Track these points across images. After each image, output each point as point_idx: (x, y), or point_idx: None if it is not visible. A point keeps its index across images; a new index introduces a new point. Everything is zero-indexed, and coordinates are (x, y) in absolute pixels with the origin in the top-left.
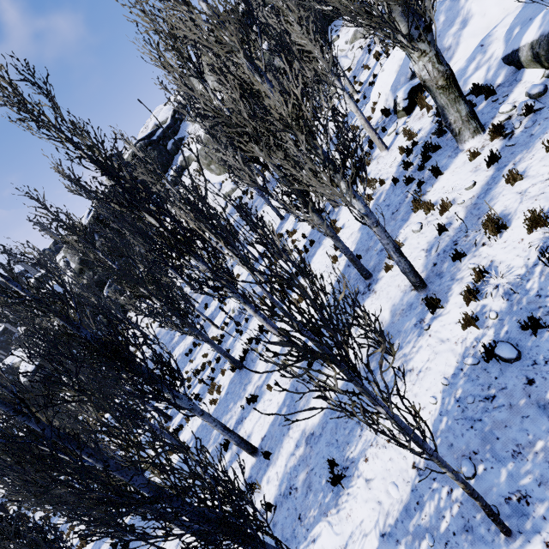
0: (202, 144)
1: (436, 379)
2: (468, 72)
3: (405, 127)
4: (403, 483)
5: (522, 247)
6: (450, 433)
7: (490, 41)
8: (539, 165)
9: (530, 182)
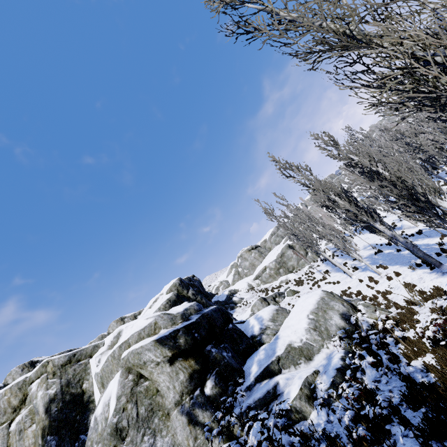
0: (276, 257)
1: None
2: None
3: None
4: None
5: None
6: None
7: None
8: None
9: None
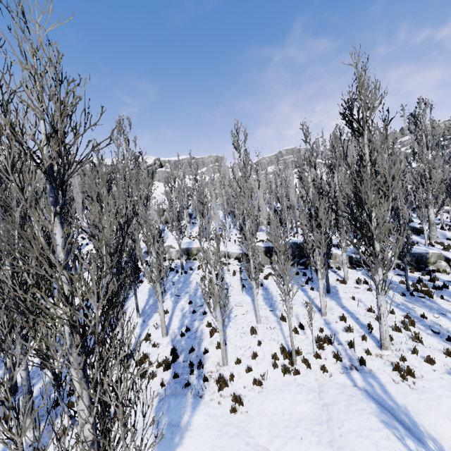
0: None
1: (146, 290)
2: None
3: None
4: (144, 302)
5: None
6: (152, 293)
7: None
8: None
9: None
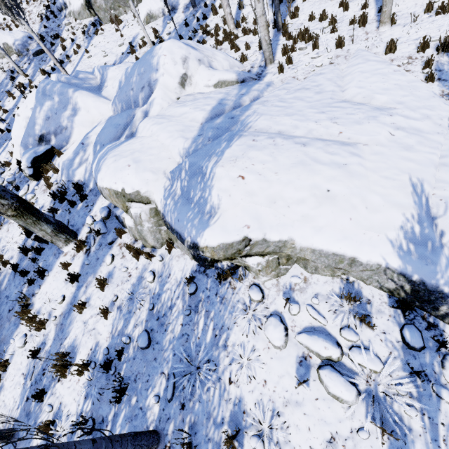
0: None
1: None
2: (75, 164)
3: (32, 196)
4: None
5: (78, 389)
6: None
7: (88, 142)
8: (97, 295)
9: (91, 312)
